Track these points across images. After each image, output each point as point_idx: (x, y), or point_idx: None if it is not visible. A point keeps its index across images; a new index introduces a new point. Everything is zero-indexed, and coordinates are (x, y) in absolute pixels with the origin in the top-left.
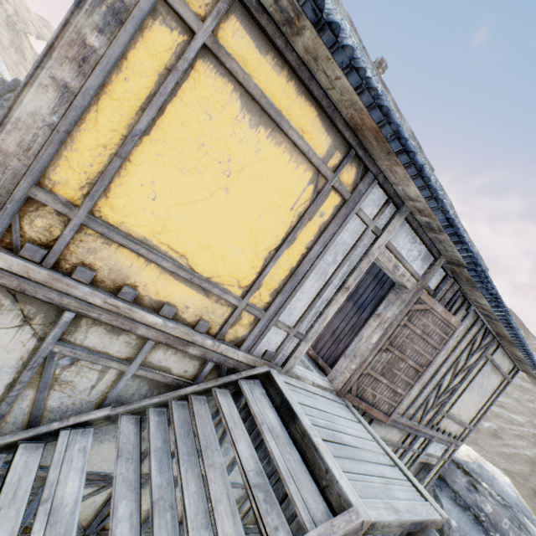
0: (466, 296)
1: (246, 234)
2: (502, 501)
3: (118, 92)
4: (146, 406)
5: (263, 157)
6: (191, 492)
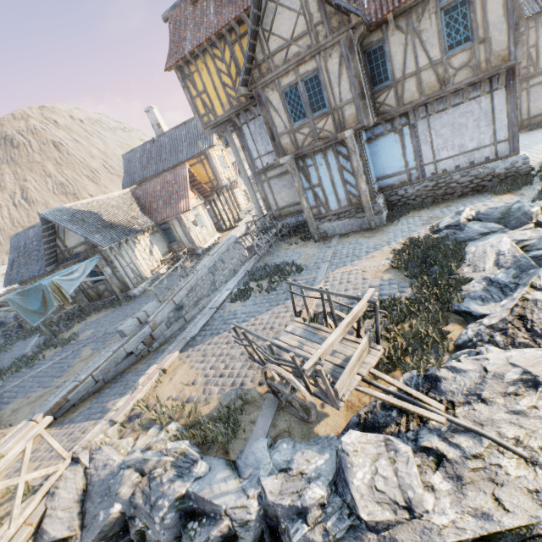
0: None
1: None
2: None
3: None
4: None
5: None
6: None
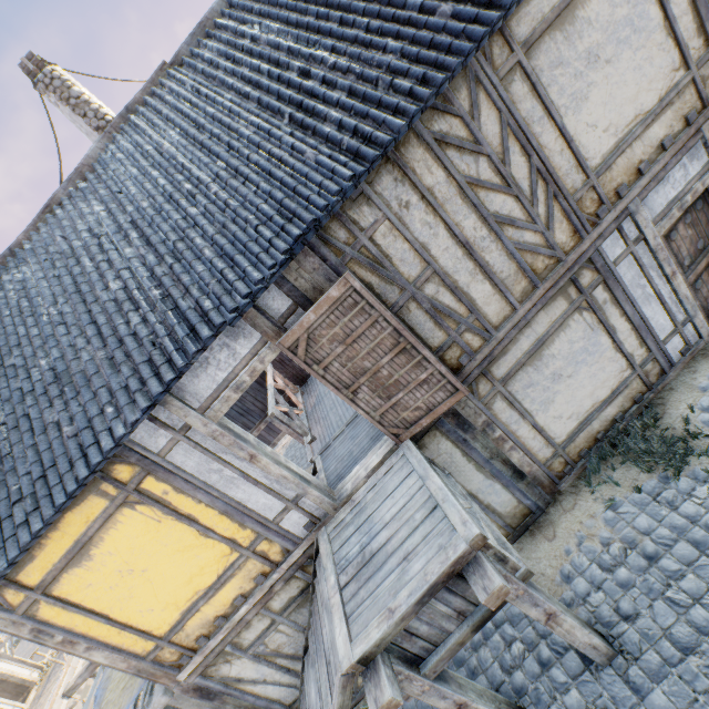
0: None
1: (183, 554)
2: None
3: (86, 628)
4: (310, 620)
5: (115, 549)
6: (323, 678)
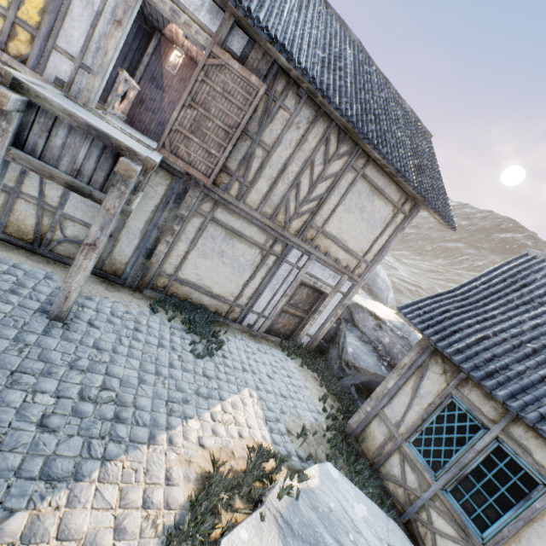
0: (288, 72)
1: None
2: (402, 335)
3: None
4: None
5: None
6: None
